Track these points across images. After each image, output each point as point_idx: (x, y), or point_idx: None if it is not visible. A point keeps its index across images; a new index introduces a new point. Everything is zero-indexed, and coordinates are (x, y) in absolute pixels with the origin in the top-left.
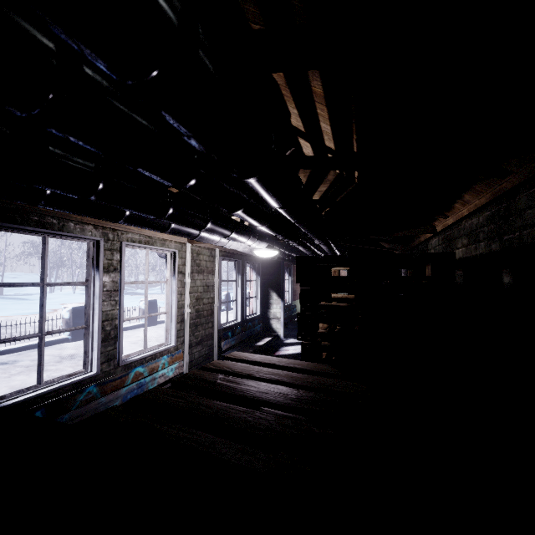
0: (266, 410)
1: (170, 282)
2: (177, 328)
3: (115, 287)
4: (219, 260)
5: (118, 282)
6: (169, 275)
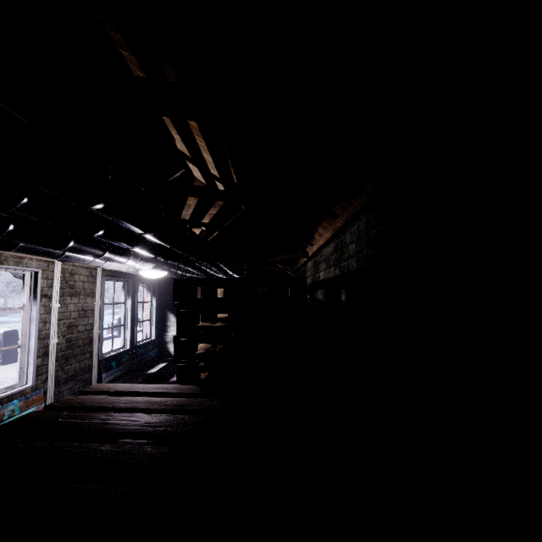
0: (122, 441)
1: (29, 308)
2: (38, 363)
3: None
4: (102, 280)
5: None
6: (27, 299)
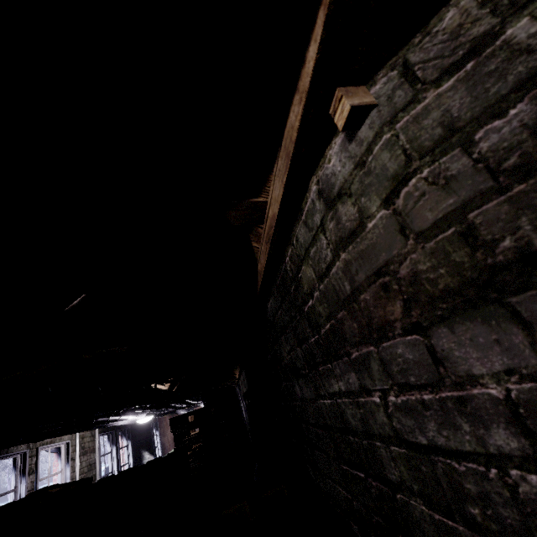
0: None
1: (65, 470)
2: None
3: (33, 486)
4: (98, 437)
5: (34, 481)
6: (63, 464)
